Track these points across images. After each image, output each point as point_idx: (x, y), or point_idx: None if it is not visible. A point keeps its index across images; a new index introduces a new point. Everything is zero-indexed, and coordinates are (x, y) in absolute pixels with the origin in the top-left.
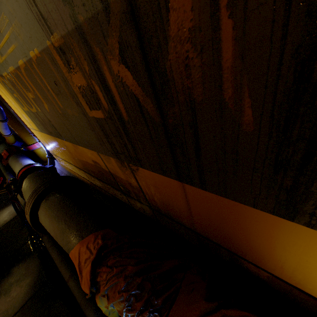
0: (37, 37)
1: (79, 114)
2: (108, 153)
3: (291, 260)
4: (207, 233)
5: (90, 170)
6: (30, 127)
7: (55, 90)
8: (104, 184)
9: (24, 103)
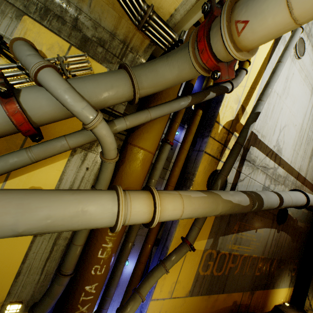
0: (259, 254)
1: (251, 274)
2: (249, 289)
3: (270, 300)
4: (259, 310)
5: None
6: (162, 297)
7: (250, 265)
8: None
9: (212, 268)
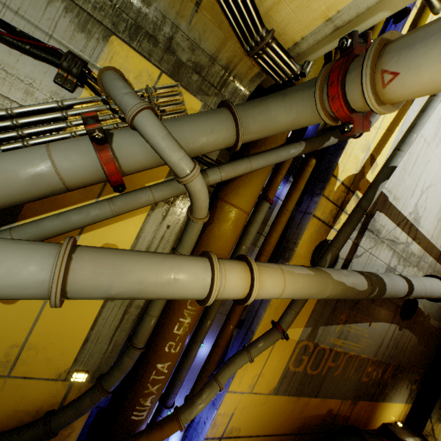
0: (370, 355)
1: (356, 378)
2: (351, 397)
3: (377, 416)
4: (361, 425)
5: (307, 425)
6: (241, 390)
7: (356, 368)
8: (308, 438)
9: (306, 365)
